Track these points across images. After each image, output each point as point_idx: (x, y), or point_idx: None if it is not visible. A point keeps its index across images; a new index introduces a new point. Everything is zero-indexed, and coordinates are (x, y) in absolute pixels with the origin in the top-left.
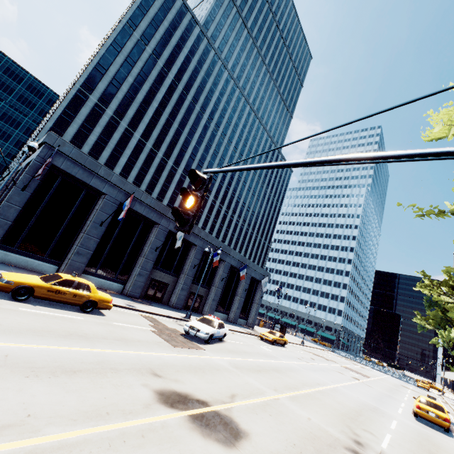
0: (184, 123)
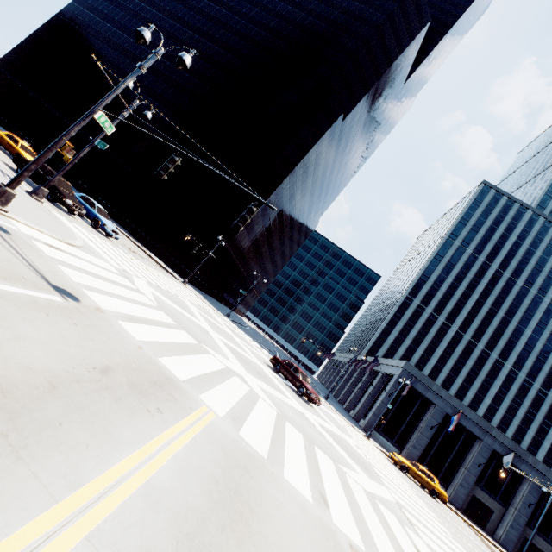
0: (513, 311)
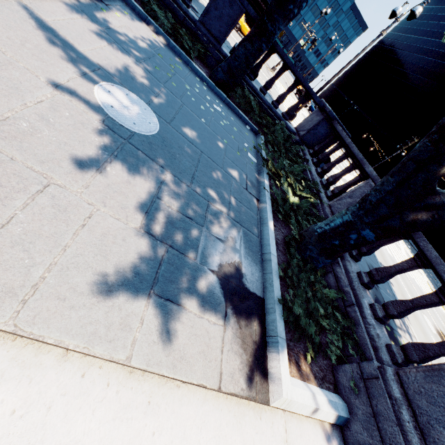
0: None
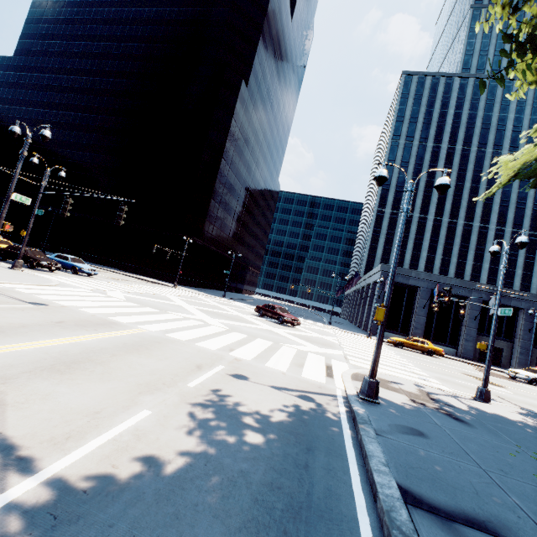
0: (477, 177)
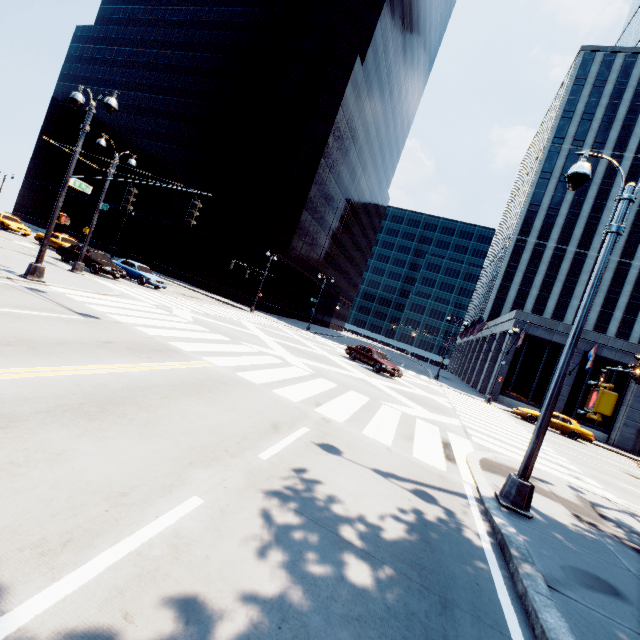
0: None
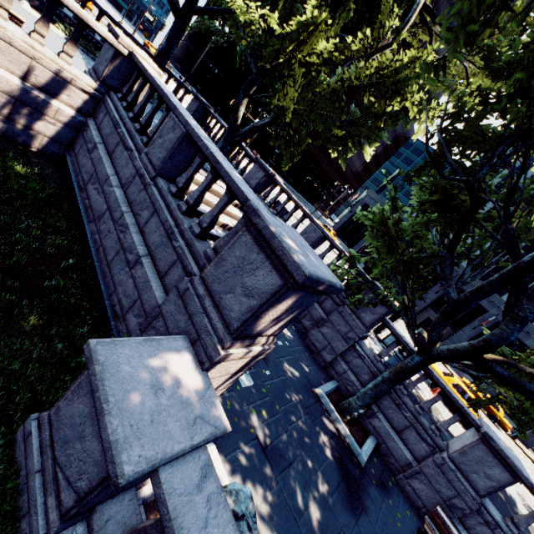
0: None
